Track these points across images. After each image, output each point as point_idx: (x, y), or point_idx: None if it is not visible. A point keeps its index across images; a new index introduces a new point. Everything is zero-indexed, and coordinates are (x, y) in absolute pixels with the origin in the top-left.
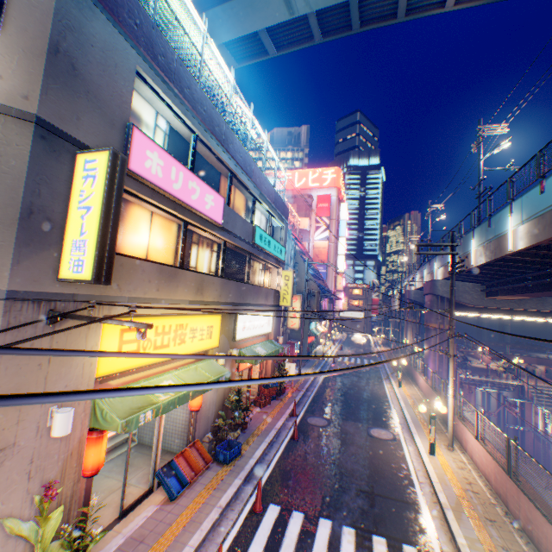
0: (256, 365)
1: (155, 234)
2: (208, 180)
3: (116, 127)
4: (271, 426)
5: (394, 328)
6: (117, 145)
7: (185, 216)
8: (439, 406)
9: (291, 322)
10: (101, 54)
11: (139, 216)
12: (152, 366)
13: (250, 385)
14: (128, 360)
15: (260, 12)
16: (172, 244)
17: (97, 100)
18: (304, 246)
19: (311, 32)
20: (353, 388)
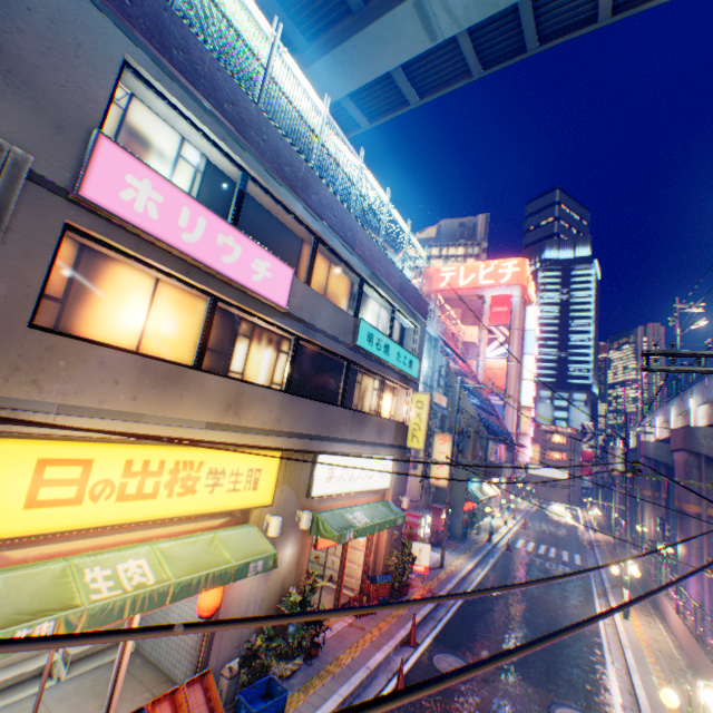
0: (360, 539)
1: (159, 312)
2: (277, 246)
3: (66, 132)
4: (360, 660)
5: (621, 501)
6: (66, 159)
7: (208, 287)
8: (712, 704)
9: (436, 474)
10: (47, 25)
11: (127, 281)
12: (122, 529)
13: (343, 574)
14: (52, 516)
15: (391, 45)
16: (195, 332)
17: (29, 87)
18: (470, 365)
19: (466, 65)
20: (533, 605)
